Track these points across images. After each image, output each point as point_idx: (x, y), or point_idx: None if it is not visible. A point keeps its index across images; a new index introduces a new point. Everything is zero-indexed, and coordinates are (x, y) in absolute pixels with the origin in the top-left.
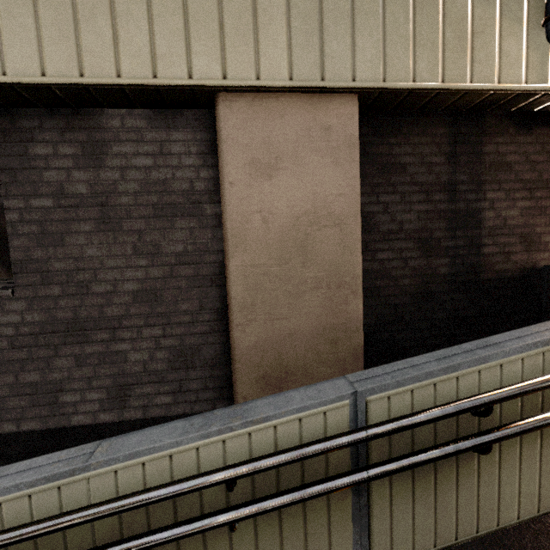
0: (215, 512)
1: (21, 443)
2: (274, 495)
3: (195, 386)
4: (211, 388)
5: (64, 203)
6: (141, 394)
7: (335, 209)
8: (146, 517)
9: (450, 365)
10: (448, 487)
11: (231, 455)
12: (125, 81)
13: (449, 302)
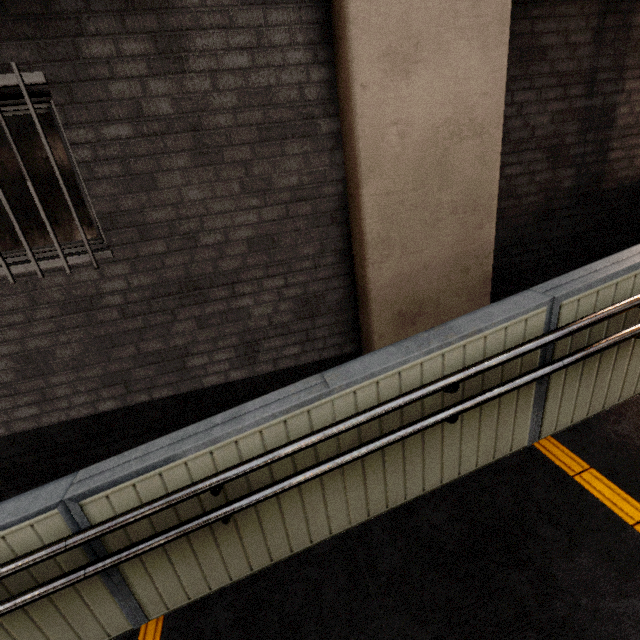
0: (442, 410)
1: (158, 410)
2: (488, 390)
3: (322, 333)
4: (338, 334)
5: (146, 129)
6: (269, 348)
7: (478, 114)
8: (378, 425)
9: (632, 265)
10: (606, 370)
11: (448, 366)
12: None
13: (567, 219)
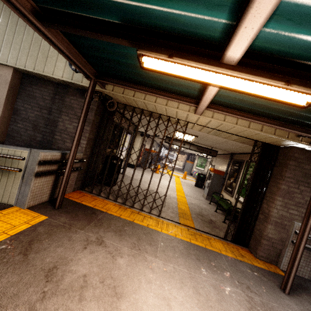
0: None
1: None
2: None
3: None
4: None
5: None
6: None
7: None
8: None
9: None
10: None
11: None
12: None
13: None
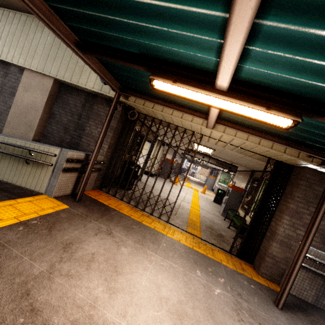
0: None
1: None
2: None
3: None
4: None
5: None
6: None
7: (37, 106)
8: None
9: None
10: None
11: None
12: (7, 60)
13: None
